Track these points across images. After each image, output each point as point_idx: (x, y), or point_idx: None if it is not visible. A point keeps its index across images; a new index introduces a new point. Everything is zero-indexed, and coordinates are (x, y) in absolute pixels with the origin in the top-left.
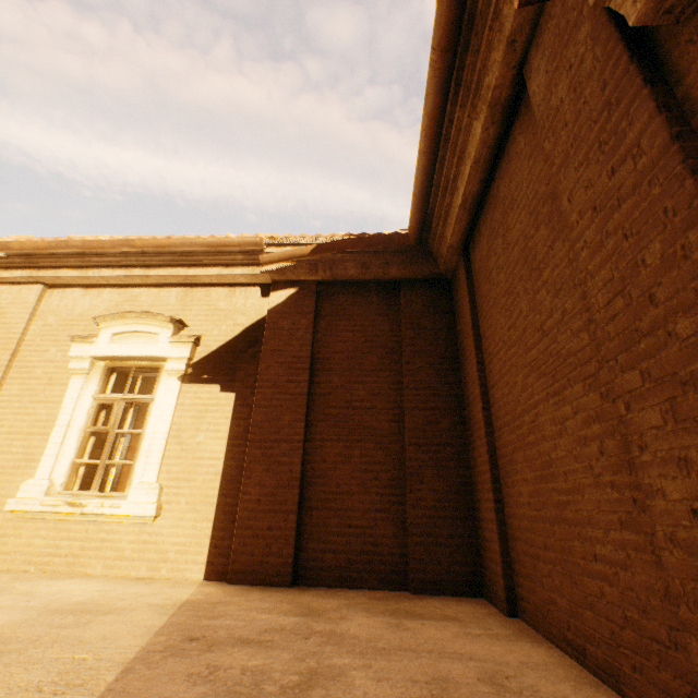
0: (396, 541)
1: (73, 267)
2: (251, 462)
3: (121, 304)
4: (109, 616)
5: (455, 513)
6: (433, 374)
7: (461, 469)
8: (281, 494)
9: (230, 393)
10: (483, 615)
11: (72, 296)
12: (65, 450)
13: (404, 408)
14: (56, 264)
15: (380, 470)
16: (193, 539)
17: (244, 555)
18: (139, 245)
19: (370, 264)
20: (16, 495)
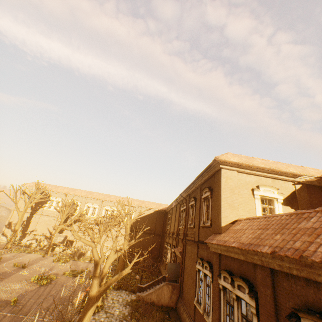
0: None
1: (248, 169)
2: None
3: (257, 180)
4: None
5: None
6: None
7: None
8: None
9: (292, 209)
10: None
11: (244, 175)
12: None
13: None
14: (245, 168)
15: None
16: None
17: None
18: (274, 170)
19: (320, 182)
20: None
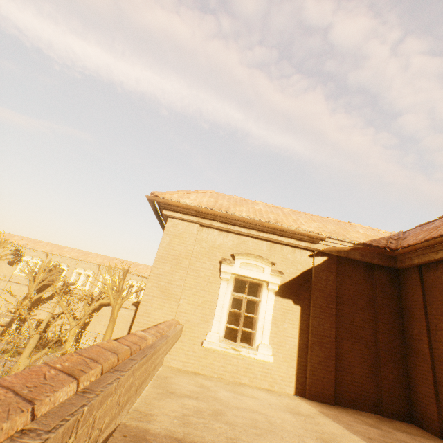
0: (374, 392)
1: (220, 222)
2: (312, 344)
3: (239, 244)
4: (317, 419)
5: (401, 384)
6: (391, 317)
7: (403, 365)
8: (327, 362)
9: (297, 305)
10: (431, 436)
11: (213, 233)
12: (222, 319)
13: (376, 330)
14: (212, 218)
15: (366, 358)
16: (287, 375)
17: (313, 387)
18: (265, 225)
19: (365, 255)
20: (205, 339)
